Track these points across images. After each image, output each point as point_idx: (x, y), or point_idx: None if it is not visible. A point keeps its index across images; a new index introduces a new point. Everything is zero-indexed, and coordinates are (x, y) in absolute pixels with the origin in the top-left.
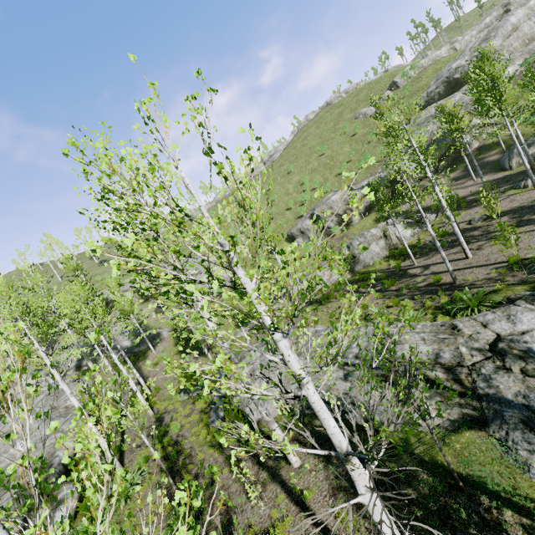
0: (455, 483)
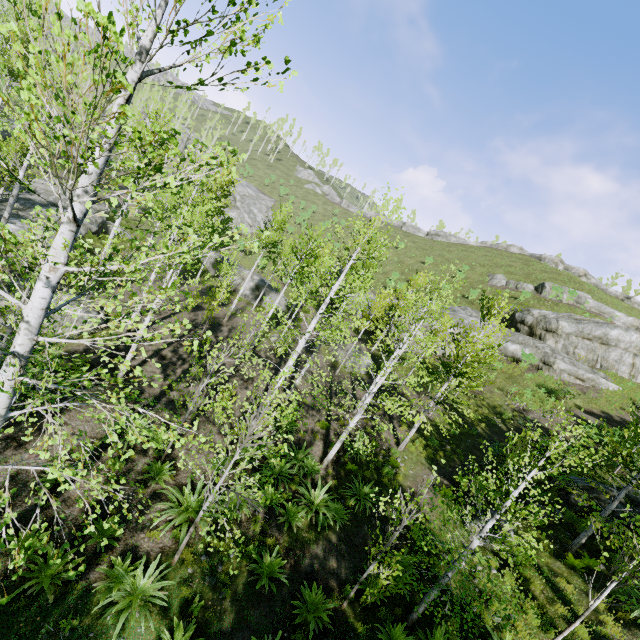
0: None
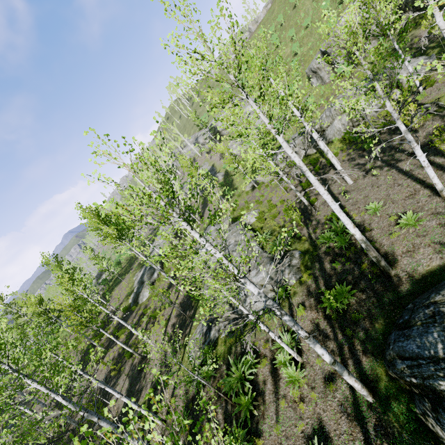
0: (193, 317)
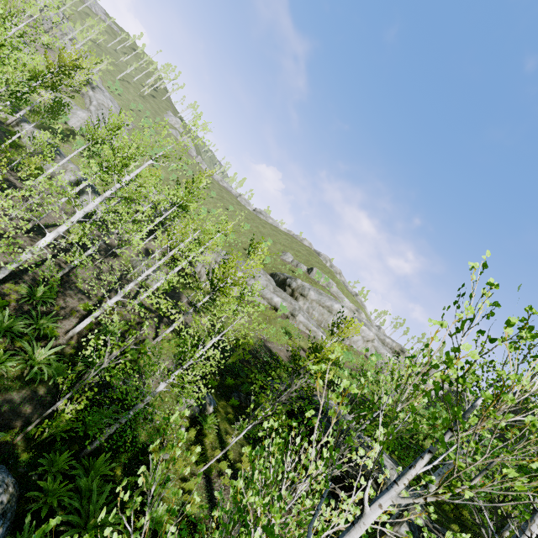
0: None
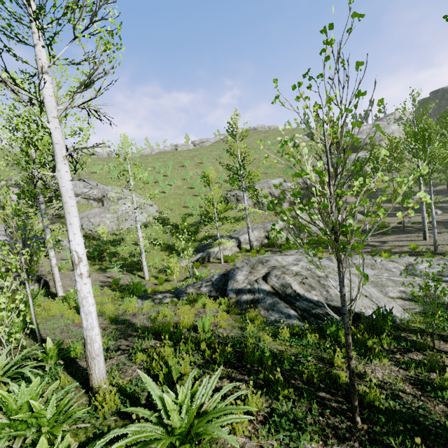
0: None
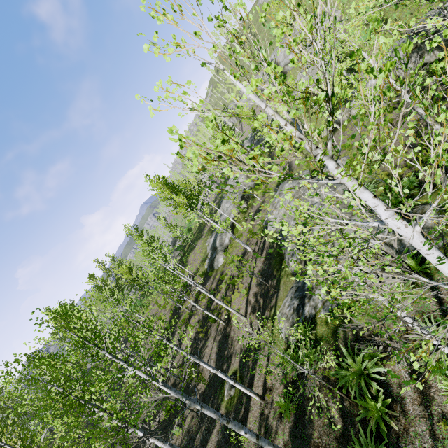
0: (277, 288)
